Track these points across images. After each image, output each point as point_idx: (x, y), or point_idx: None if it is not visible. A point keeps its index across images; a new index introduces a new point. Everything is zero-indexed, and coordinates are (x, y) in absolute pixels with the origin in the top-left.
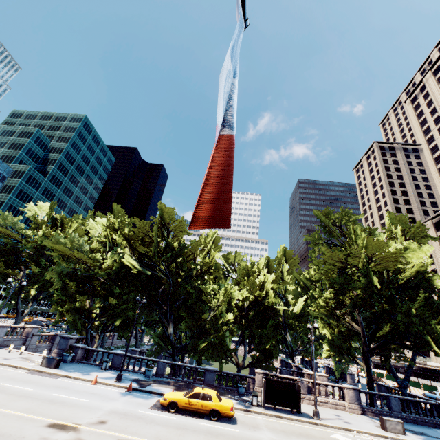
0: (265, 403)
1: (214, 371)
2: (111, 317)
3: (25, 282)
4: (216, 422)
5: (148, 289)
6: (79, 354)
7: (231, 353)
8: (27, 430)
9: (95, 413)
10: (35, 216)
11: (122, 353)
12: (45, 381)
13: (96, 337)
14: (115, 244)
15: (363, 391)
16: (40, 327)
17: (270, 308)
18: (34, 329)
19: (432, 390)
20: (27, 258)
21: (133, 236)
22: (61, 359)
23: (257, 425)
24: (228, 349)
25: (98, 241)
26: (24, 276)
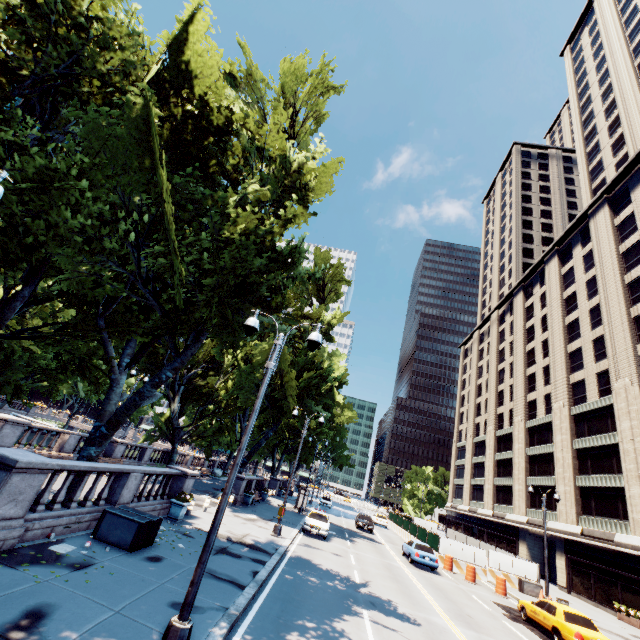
0: None
1: None
2: None
3: None
4: None
5: None
6: None
7: None
8: None
9: None
10: None
11: None
12: None
13: None
14: None
15: None
16: None
17: None
18: None
19: (434, 545)
20: None
21: None
22: None
23: None
24: None
25: None
26: None
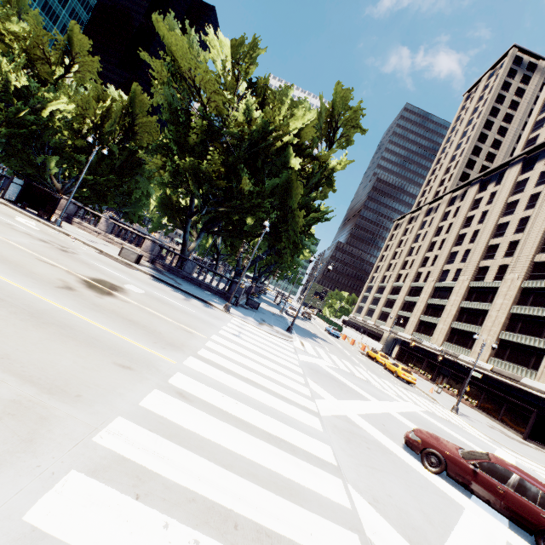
0: (4, 194)
1: None
2: None
3: None
4: None
5: None
6: None
7: (52, 178)
8: None
9: None
10: None
11: None
12: None
13: None
14: None
15: (164, 247)
16: None
17: (134, 159)
18: None
19: (340, 330)
20: None
21: None
22: None
23: None
24: (36, 165)
25: None
26: None
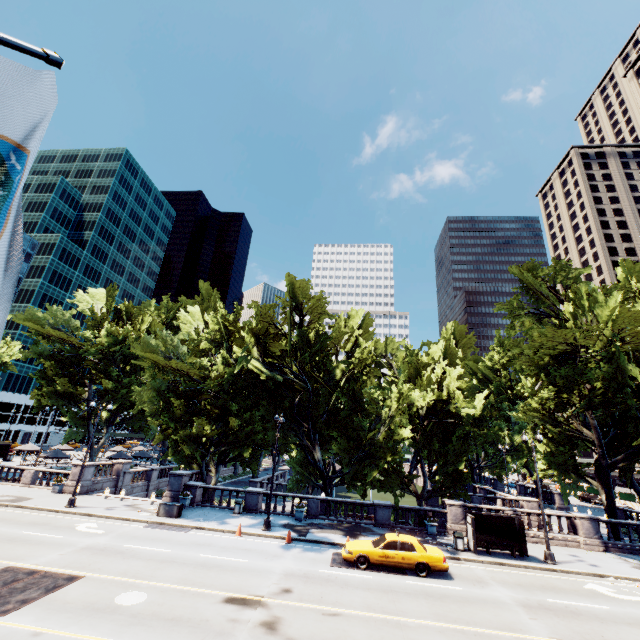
0: (476, 546)
1: (389, 507)
2: (234, 444)
3: (111, 406)
4: (427, 578)
5: (279, 402)
6: (198, 495)
7: (406, 481)
8: (204, 610)
9: (269, 578)
10: (91, 309)
11: (256, 490)
12: (176, 538)
13: (212, 471)
14: (230, 343)
15: (603, 521)
16: (131, 462)
17: (452, 414)
18: (125, 465)
19: None
20: (93, 370)
21: (259, 330)
22: (182, 505)
23: (481, 579)
24: (405, 476)
25: (207, 341)
26: (91, 393)
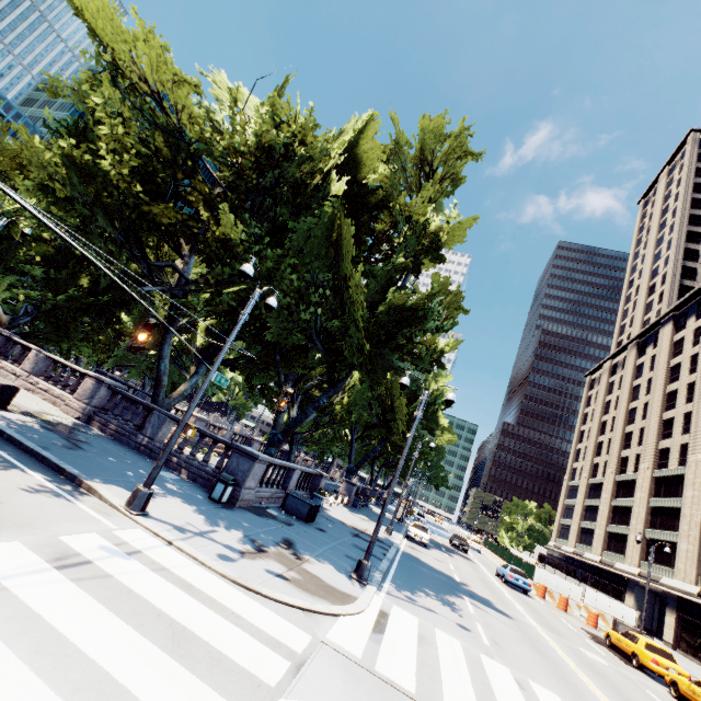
0: None
1: None
2: None
3: None
4: None
5: None
6: None
7: None
8: None
9: None
10: None
11: None
12: None
13: None
14: None
15: (117, 390)
16: None
17: (130, 275)
18: None
19: (529, 574)
20: None
21: None
22: None
23: None
24: None
25: None
26: None
